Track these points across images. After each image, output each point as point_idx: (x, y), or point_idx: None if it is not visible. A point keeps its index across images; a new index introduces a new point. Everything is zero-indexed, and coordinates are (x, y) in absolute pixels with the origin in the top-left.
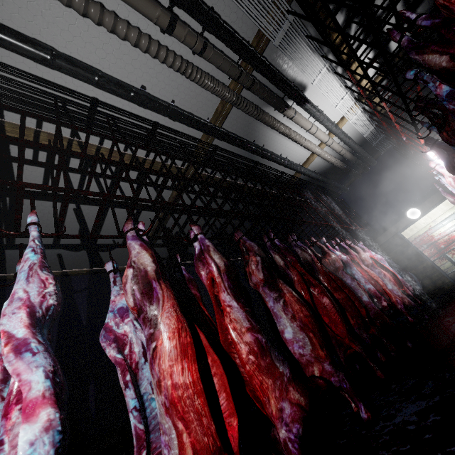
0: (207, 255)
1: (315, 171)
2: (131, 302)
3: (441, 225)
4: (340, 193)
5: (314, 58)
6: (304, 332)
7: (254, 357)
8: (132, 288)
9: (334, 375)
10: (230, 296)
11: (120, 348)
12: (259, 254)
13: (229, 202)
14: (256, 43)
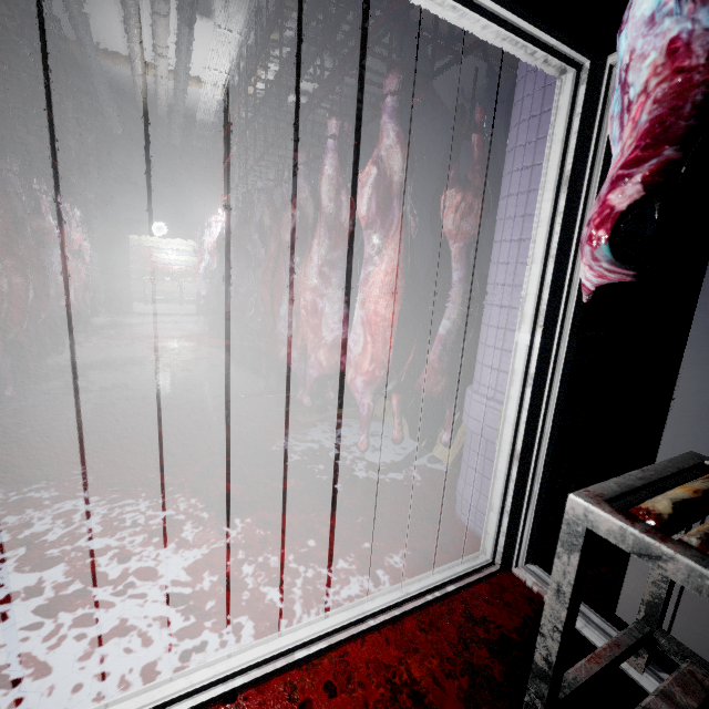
0: None
1: (105, 72)
2: None
3: (169, 253)
4: (105, 124)
5: (242, 17)
6: None
7: None
8: None
9: None
10: None
11: None
12: None
13: None
14: None
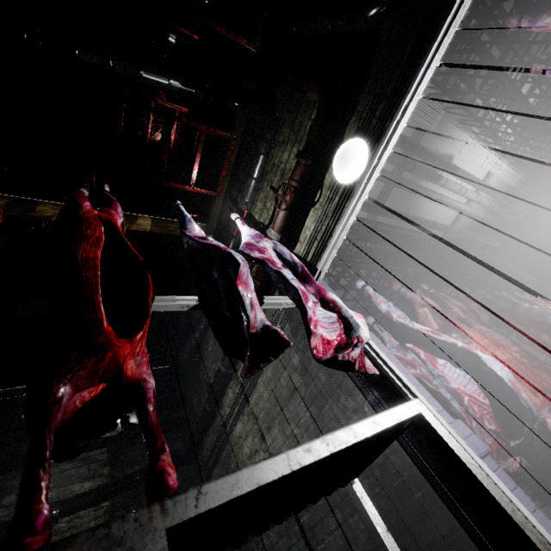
0: (449, 302)
1: (463, 229)
2: (436, 326)
3: None
4: (491, 248)
5: (461, 134)
6: (545, 354)
7: (527, 359)
8: (434, 318)
9: None
10: (483, 326)
11: (413, 369)
12: (476, 302)
13: (381, 272)
14: (415, 137)
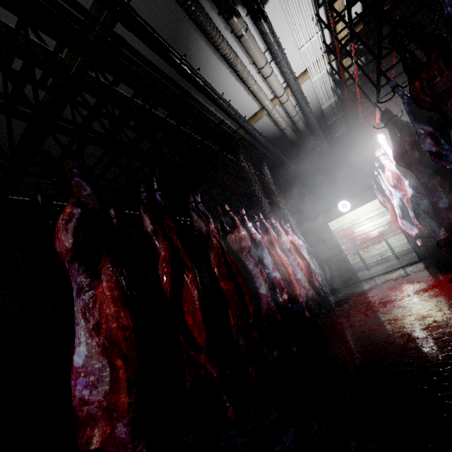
0: None
1: (262, 134)
2: None
3: (363, 224)
4: (284, 169)
5: None
6: (107, 357)
7: None
8: None
9: (127, 446)
10: None
11: None
12: (83, 204)
13: (146, 140)
14: None
